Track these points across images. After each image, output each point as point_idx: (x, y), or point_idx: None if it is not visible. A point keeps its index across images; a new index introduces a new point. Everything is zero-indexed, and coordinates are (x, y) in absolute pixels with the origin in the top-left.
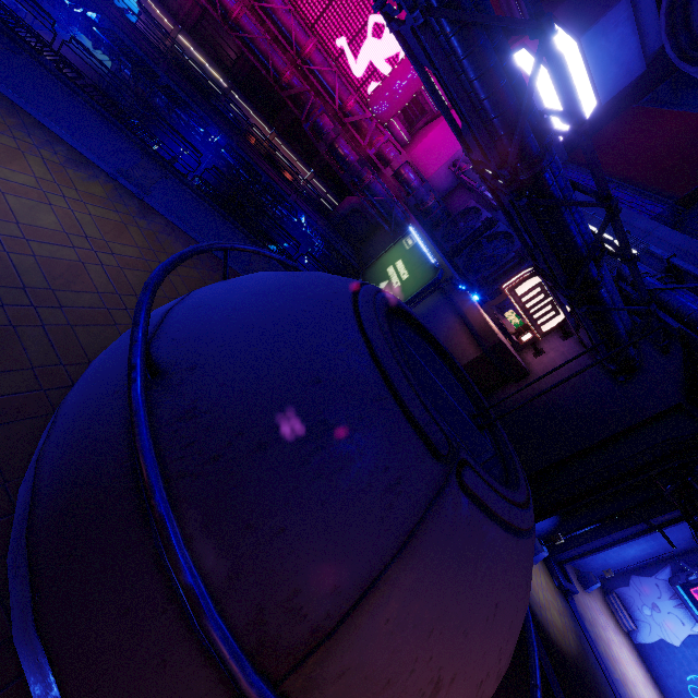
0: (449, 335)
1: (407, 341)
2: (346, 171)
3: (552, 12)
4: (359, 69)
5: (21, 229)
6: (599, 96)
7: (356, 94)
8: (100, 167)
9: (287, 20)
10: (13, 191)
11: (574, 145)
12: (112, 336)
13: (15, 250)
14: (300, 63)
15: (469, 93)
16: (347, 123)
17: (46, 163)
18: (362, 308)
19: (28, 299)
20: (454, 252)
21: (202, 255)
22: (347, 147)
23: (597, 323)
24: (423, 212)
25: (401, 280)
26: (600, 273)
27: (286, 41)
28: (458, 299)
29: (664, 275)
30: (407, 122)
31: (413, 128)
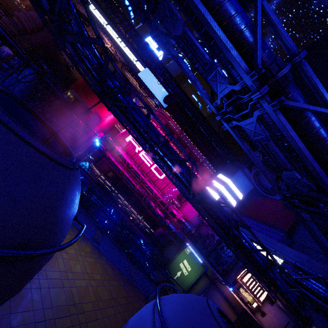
0: (218, 305)
1: (226, 325)
2: (159, 220)
3: (220, 172)
4: (161, 185)
5: (73, 274)
6: (242, 193)
7: (160, 192)
8: (88, 238)
9: (139, 173)
10: (70, 257)
11: (239, 207)
12: (97, 326)
13: (72, 285)
14: (142, 184)
15: (213, 217)
16: (157, 201)
17: (77, 242)
18: (215, 314)
19: (76, 310)
20: (207, 254)
21: (117, 272)
22: (159, 212)
23: (282, 297)
24: (190, 235)
25: (188, 271)
26: (273, 274)
27: (137, 177)
28: (217, 282)
29: (297, 270)
30: (178, 199)
31: (181, 201)
